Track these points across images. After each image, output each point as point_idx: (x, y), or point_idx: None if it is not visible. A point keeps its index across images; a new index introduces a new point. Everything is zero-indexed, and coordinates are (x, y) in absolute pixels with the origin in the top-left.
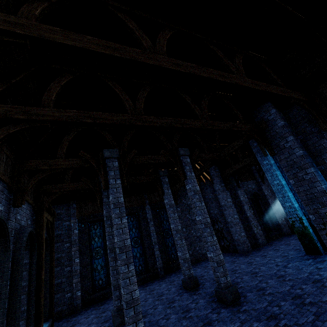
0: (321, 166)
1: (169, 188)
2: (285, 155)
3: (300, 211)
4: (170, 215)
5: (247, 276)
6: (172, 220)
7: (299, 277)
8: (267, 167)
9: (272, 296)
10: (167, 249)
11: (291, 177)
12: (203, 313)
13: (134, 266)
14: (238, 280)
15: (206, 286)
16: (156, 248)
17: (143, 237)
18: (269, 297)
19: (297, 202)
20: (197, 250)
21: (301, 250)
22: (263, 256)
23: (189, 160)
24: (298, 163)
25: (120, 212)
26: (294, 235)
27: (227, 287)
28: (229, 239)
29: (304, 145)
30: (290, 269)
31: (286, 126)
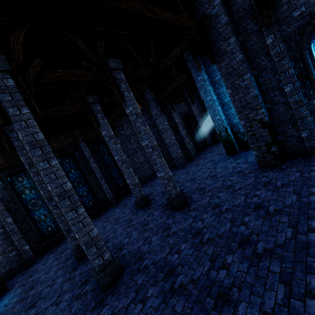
0: (255, 72)
1: (104, 117)
2: (226, 62)
3: (226, 122)
4: (112, 147)
5: (188, 183)
6: (116, 152)
7: (227, 173)
8: (202, 83)
9: (211, 192)
10: (114, 180)
11: (229, 86)
12: (160, 221)
13: (84, 204)
14: (182, 188)
15: (157, 200)
16: (103, 182)
17: (86, 176)
18: (209, 193)
19: (224, 115)
20: (142, 173)
21: (223, 154)
22: (196, 165)
23: (124, 76)
24: (237, 69)
25: (43, 153)
26: (215, 144)
27: (177, 196)
28: (168, 158)
29: (243, 49)
30: (219, 168)
31: (230, 24)
